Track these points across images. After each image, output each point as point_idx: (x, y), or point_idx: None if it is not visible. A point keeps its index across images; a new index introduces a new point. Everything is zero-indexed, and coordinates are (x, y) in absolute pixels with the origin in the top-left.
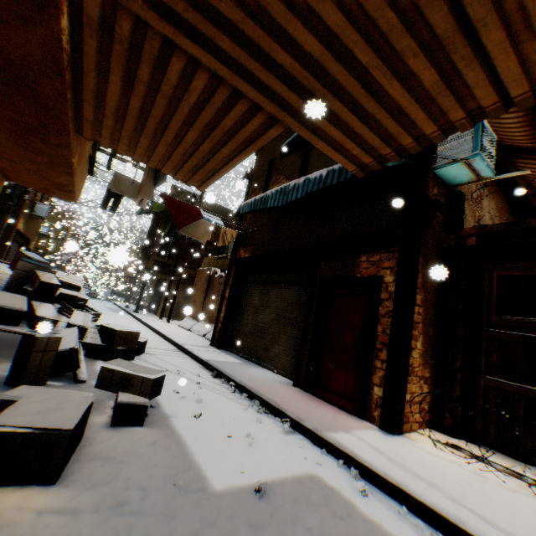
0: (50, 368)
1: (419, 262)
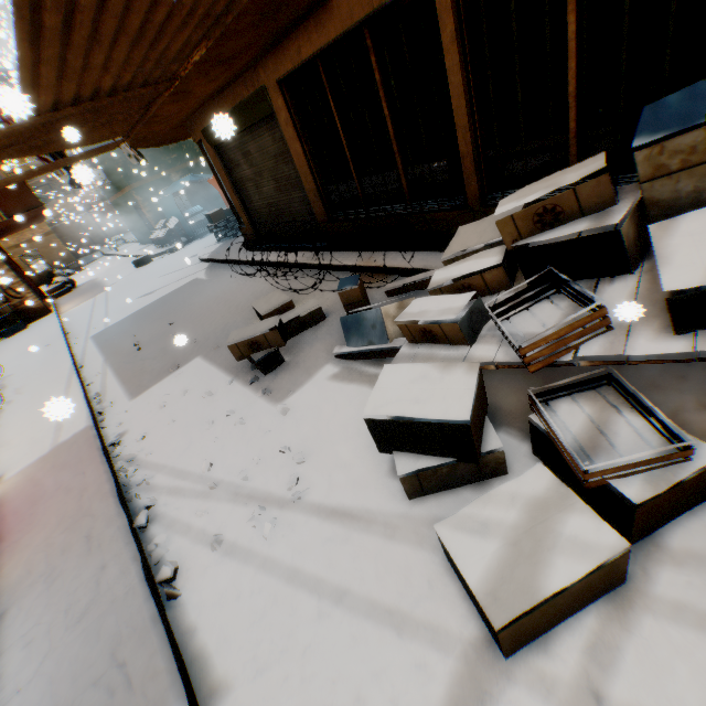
0: None
1: None
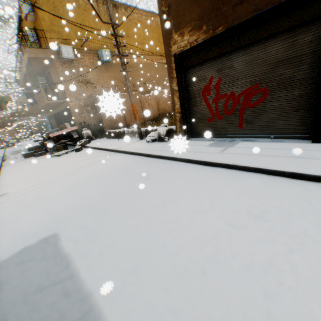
0: None
1: None
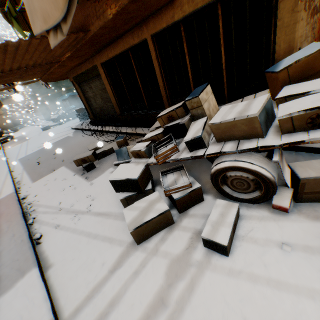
0: None
1: None
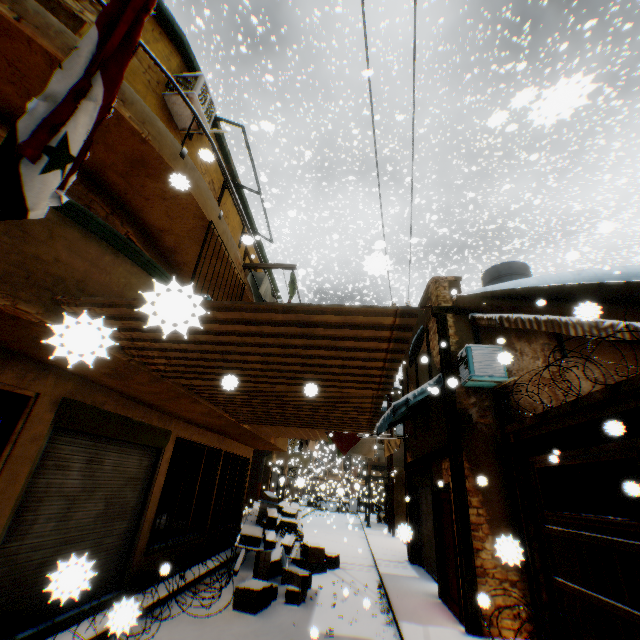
0: (268, 570)
1: (464, 468)
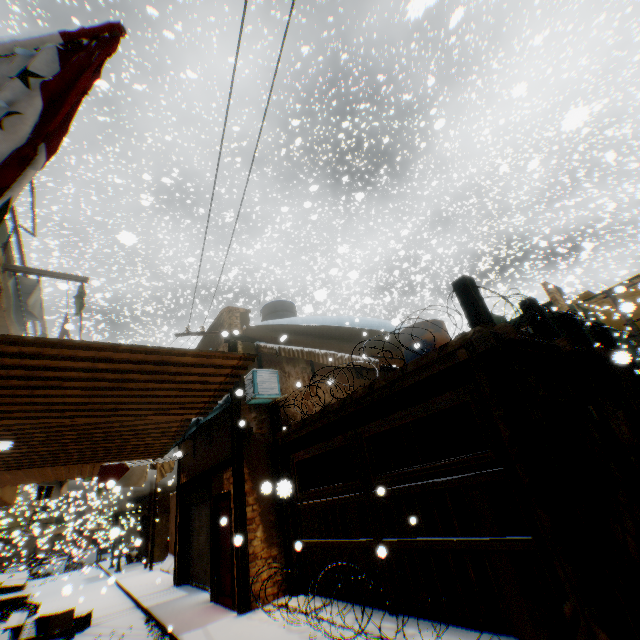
0: None
1: (244, 474)
